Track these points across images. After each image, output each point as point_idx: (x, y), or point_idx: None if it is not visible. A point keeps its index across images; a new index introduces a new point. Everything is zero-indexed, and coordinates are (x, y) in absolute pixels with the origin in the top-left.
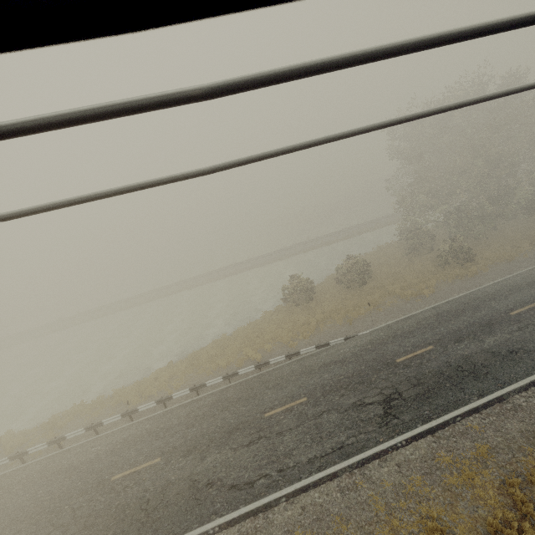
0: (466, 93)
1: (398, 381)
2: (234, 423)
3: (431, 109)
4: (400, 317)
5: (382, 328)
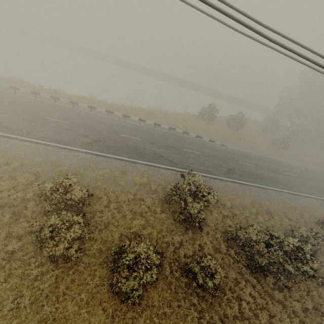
0: None
1: (236, 167)
2: (171, 145)
3: None
4: (245, 150)
5: (237, 150)
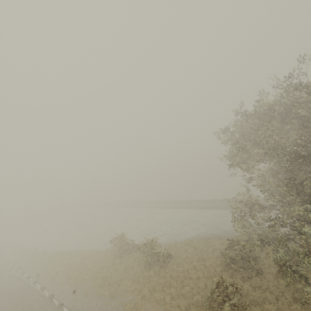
0: (277, 99)
1: None
2: None
3: None
4: None
5: None
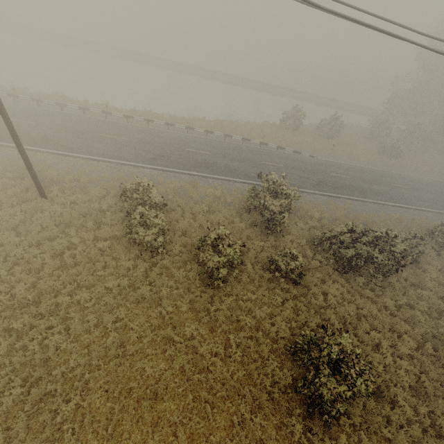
0: None
1: (327, 179)
2: (246, 158)
3: None
4: (341, 162)
5: (330, 161)
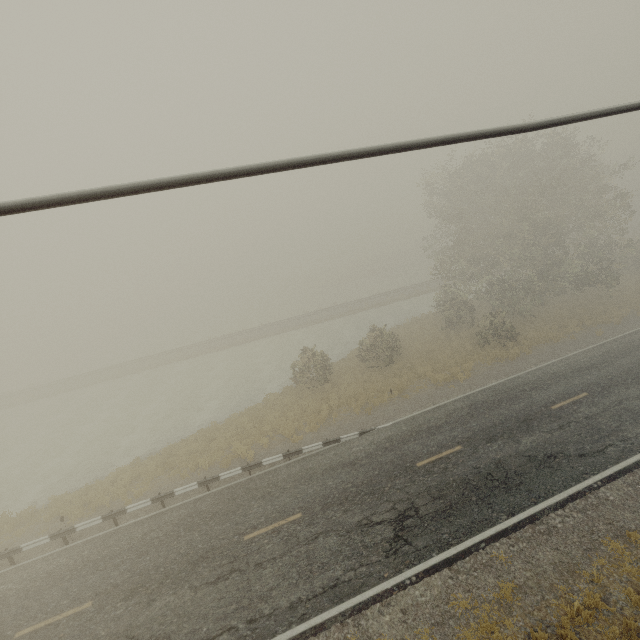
0: (510, 149)
1: (416, 492)
2: (202, 549)
3: (363, 148)
4: (429, 407)
5: (405, 421)
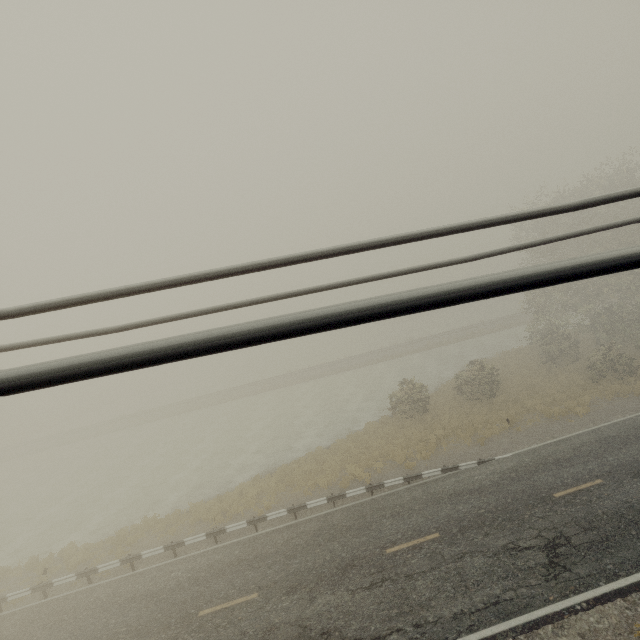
0: (608, 181)
1: (561, 522)
2: (347, 557)
3: None
4: (549, 440)
5: (526, 453)
